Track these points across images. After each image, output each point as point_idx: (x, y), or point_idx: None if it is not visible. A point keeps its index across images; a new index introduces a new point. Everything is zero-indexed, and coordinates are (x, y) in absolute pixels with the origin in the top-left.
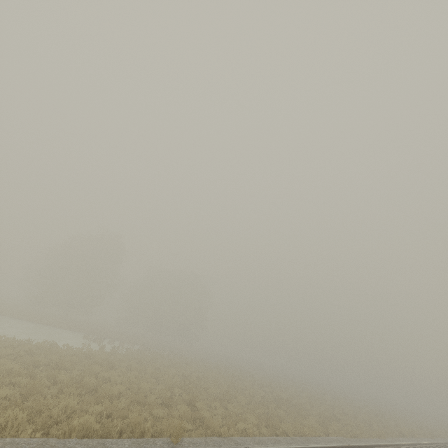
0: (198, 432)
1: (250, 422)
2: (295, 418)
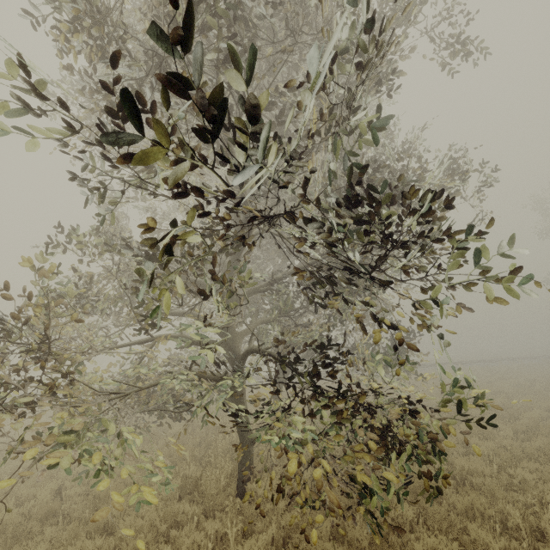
0: None
1: None
2: None
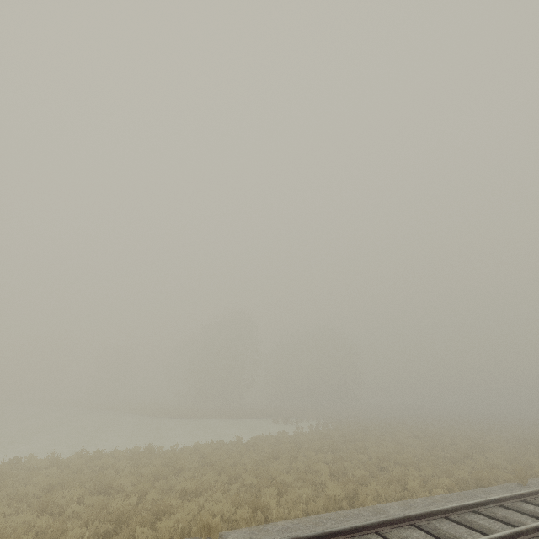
0: None
1: (538, 463)
2: None
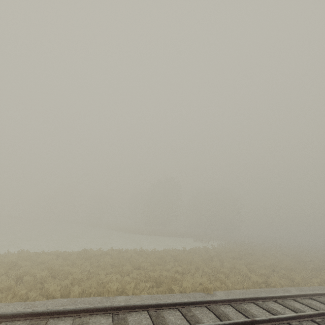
0: None
1: None
2: None
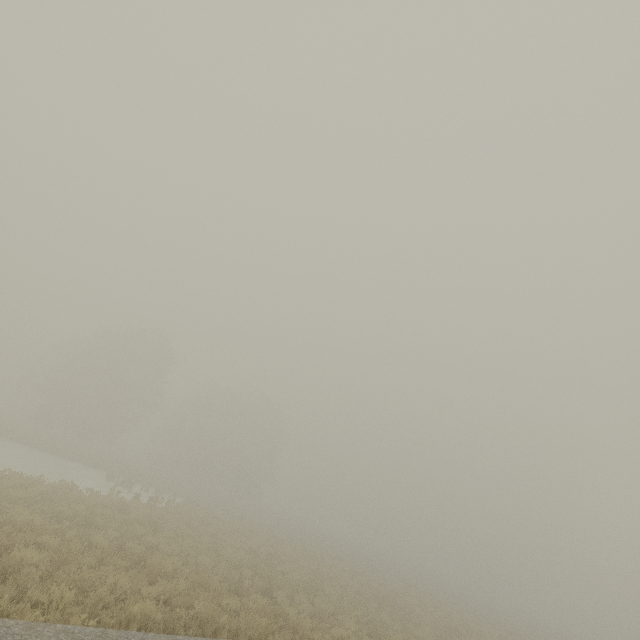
0: (285, 636)
1: (347, 627)
2: (404, 626)
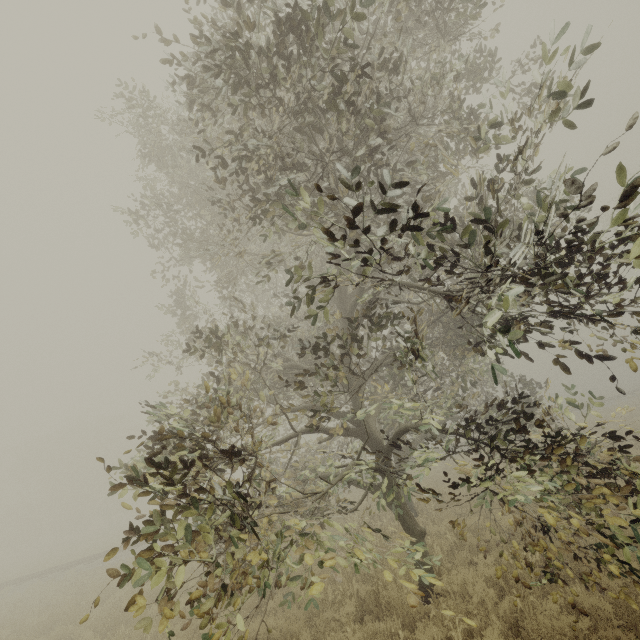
0: None
1: None
2: None
